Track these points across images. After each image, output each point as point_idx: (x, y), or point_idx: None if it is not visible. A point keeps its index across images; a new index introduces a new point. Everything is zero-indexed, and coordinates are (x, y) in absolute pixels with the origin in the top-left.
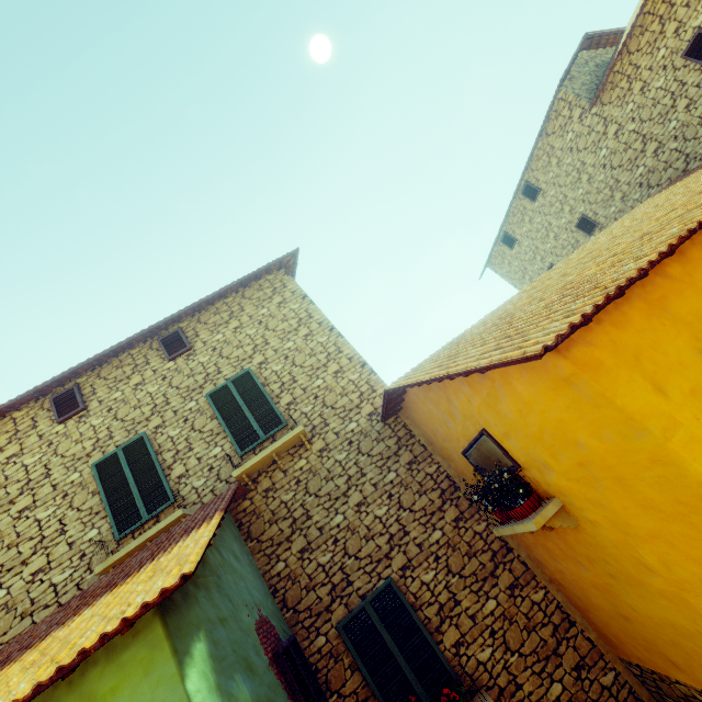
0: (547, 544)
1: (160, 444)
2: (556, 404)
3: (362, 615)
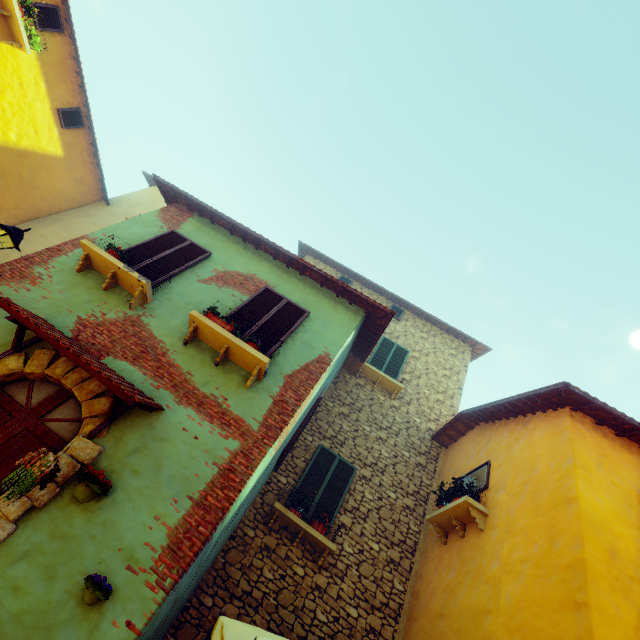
0: (444, 555)
1: None
2: (546, 444)
3: (332, 457)
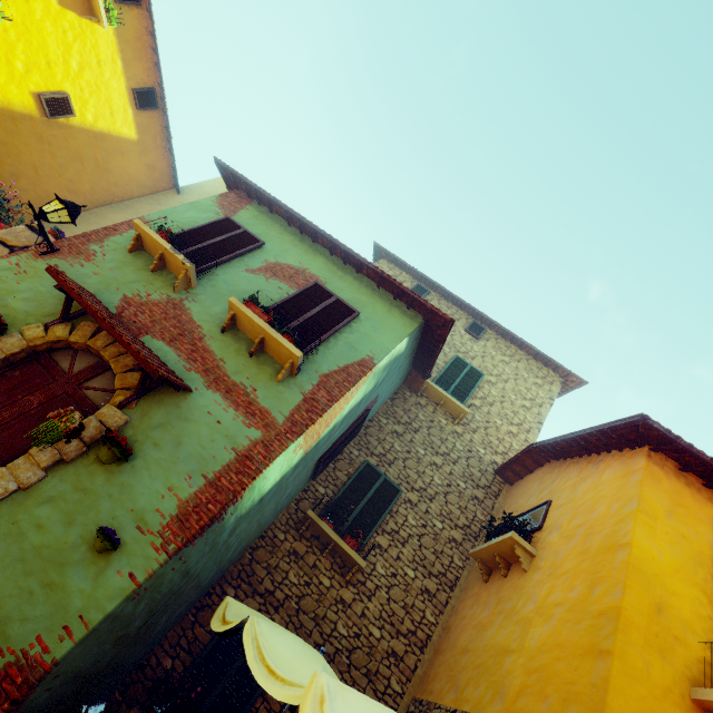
0: (483, 593)
1: None
2: (613, 485)
3: (377, 475)
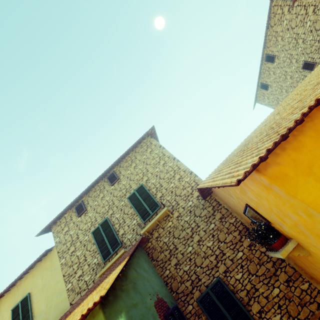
0: (301, 260)
1: (113, 221)
2: (270, 196)
3: (207, 296)
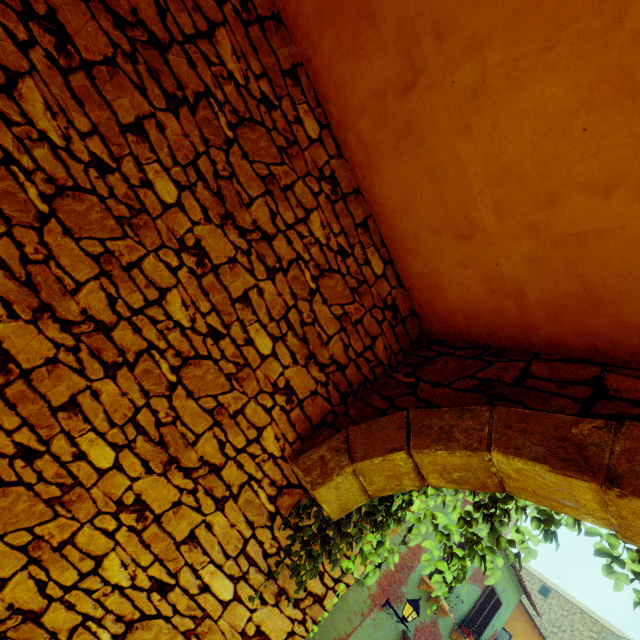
0: None
1: None
2: None
3: None
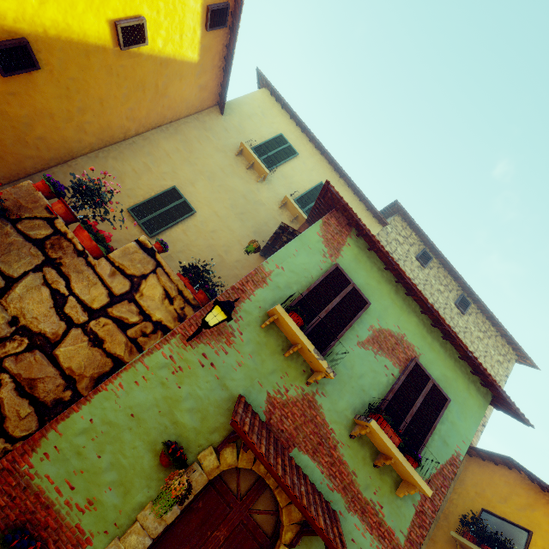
0: None
1: None
2: None
3: None
